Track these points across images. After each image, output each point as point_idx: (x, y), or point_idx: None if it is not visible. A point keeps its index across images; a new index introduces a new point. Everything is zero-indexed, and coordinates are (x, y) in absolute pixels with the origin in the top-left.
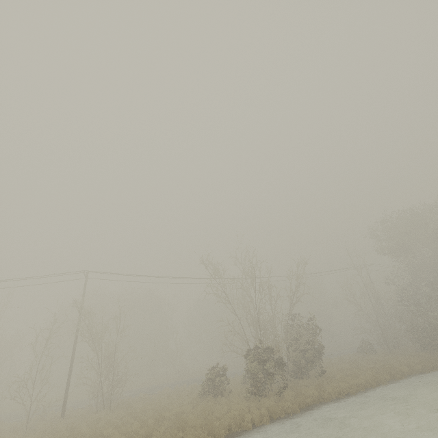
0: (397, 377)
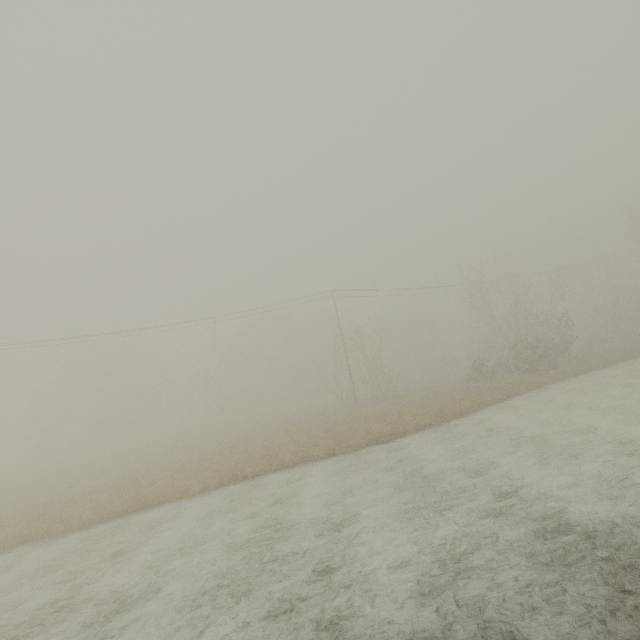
0: None
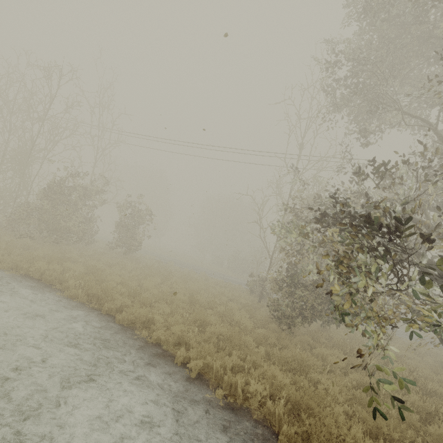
0: None
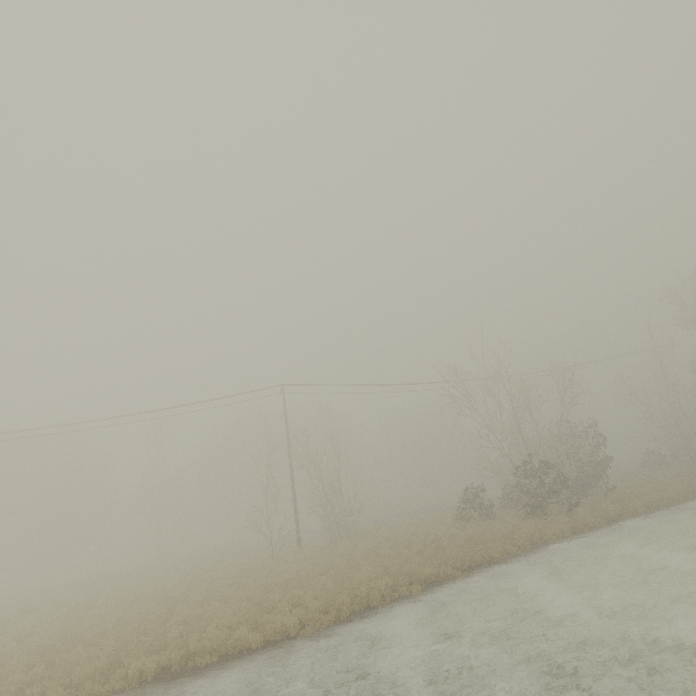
0: None
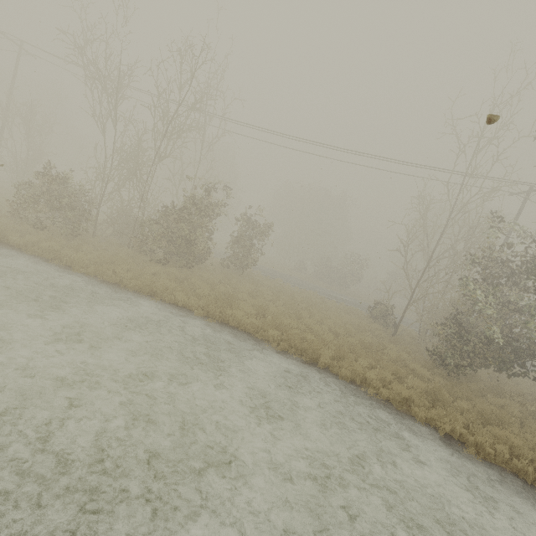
0: (194, 311)
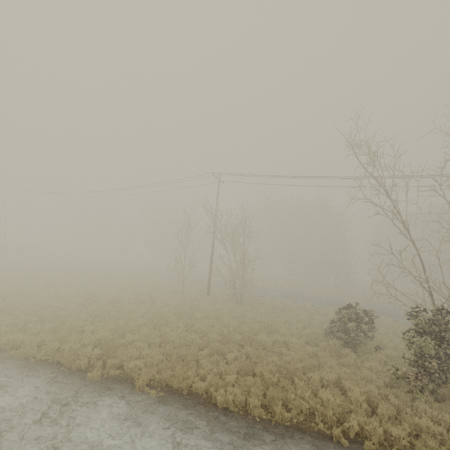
0: None
